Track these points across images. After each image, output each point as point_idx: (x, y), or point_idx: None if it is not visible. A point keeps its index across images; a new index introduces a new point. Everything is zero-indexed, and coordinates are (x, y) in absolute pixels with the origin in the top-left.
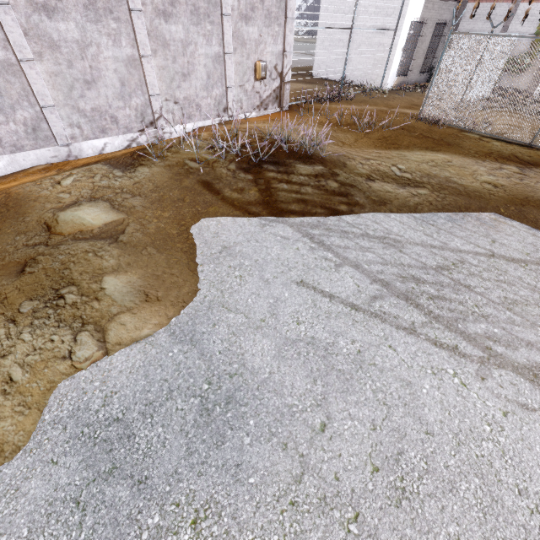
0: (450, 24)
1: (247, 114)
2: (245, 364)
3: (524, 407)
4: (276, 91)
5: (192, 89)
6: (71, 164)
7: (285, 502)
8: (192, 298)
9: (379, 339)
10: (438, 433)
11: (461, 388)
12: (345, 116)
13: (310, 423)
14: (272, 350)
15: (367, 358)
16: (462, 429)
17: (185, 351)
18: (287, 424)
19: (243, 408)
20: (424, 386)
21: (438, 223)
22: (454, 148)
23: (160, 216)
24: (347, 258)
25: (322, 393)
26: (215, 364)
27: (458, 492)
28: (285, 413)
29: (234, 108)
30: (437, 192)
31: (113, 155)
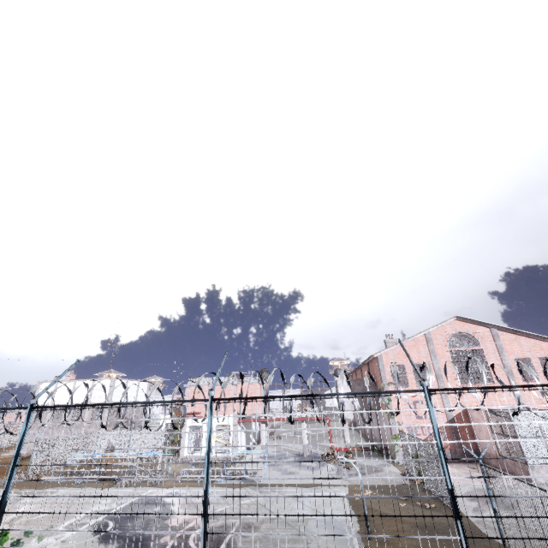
0: None
1: None
2: None
3: None
4: None
5: None
6: None
7: None
8: None
9: None
10: None
11: None
12: None
13: None
14: None
15: None
16: None
17: None
18: None
19: None
20: None
21: None
22: None
23: None
24: None
25: None
26: None
27: None
28: None
29: None
30: None
31: None
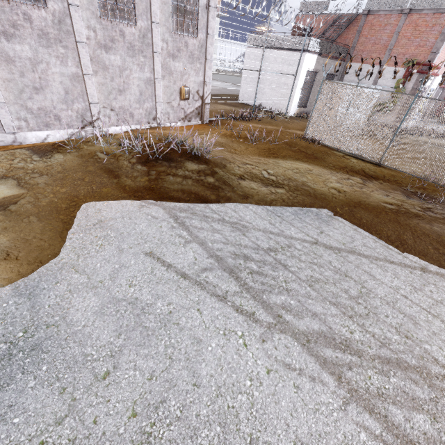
0: (338, 75)
1: (173, 123)
2: (66, 317)
3: (287, 366)
4: (198, 109)
5: (127, 101)
6: (8, 147)
7: (36, 442)
8: (50, 259)
9: (192, 303)
10: (204, 385)
11: (241, 348)
12: (246, 132)
13: (96, 371)
14: (96, 307)
15: (174, 318)
16: (227, 382)
17: (19, 303)
18: (75, 371)
19: (43, 355)
20: (211, 345)
21: (284, 215)
22: (318, 161)
23: (58, 193)
24: (197, 237)
25: (121, 346)
26: (40, 315)
27: (197, 438)
28: (79, 361)
29: (162, 118)
30: (291, 192)
31: (41, 144)
